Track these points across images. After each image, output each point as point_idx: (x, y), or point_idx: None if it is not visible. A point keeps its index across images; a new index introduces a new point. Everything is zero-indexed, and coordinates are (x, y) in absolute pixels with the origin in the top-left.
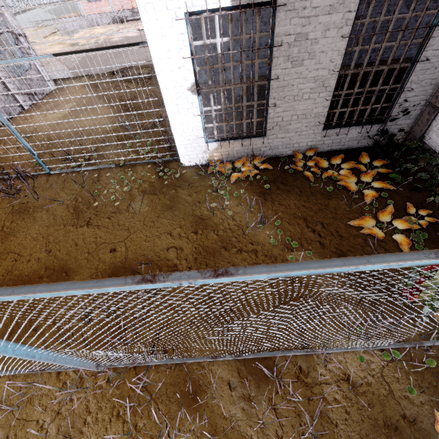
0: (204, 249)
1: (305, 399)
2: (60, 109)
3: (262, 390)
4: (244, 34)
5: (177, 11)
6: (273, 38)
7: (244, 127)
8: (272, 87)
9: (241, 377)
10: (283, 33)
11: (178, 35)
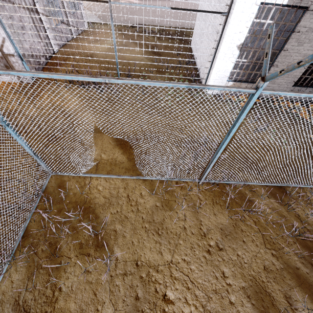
0: (234, 137)
1: (305, 205)
2: (103, 43)
3: (284, 199)
4: (282, 21)
5: (258, 0)
6: (295, 27)
7: (251, 76)
8: (281, 55)
9: (273, 194)
10: (303, 25)
11: (250, 13)
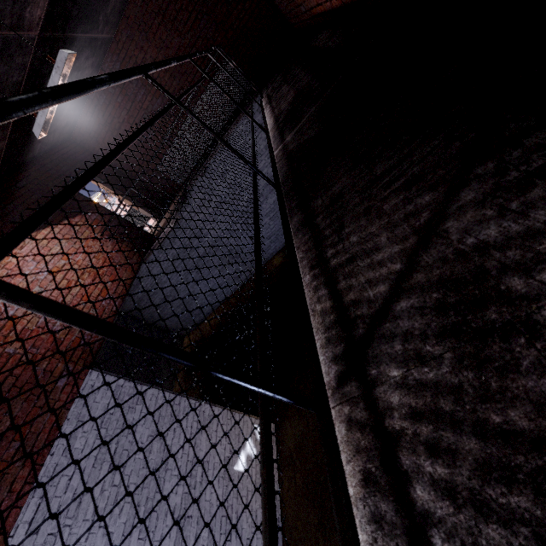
0: None
1: None
2: None
3: None
4: None
5: None
6: None
7: None
8: None
9: None
10: None
11: None
